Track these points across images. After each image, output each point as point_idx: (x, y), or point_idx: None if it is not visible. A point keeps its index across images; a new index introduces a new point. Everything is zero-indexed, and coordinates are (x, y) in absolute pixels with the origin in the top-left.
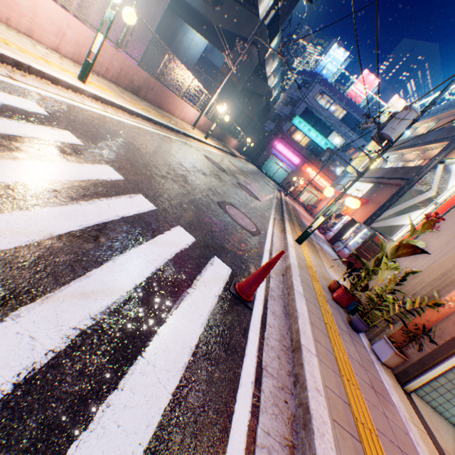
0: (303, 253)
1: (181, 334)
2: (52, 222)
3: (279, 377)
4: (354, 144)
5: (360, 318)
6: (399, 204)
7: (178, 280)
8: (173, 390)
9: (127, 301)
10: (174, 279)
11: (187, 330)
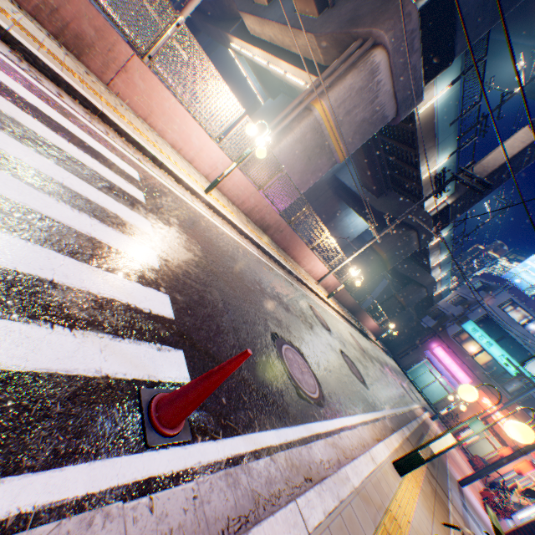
0: (398, 490)
1: None
2: None
3: None
4: None
5: None
6: None
7: (63, 309)
8: None
9: None
10: (58, 304)
11: None
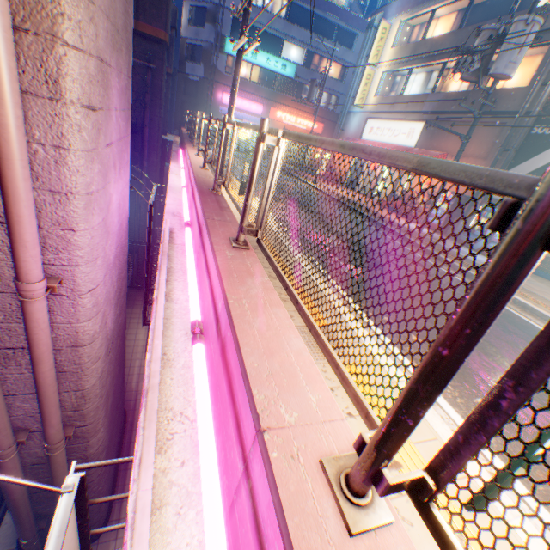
0: None
1: None
2: None
3: None
4: (317, 51)
5: None
6: (526, 160)
7: None
8: None
9: None
10: None
11: None
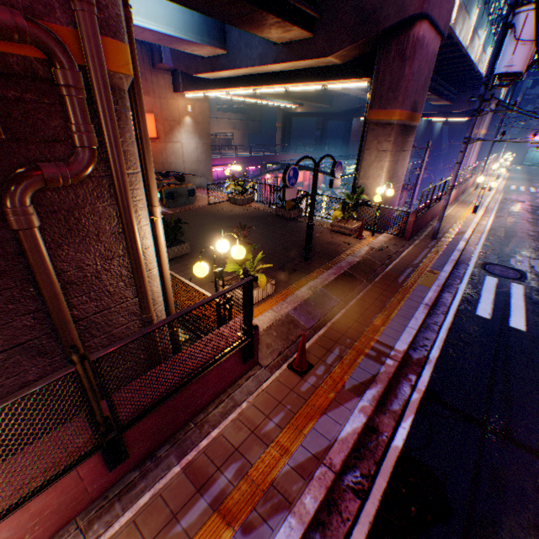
0: None
1: None
2: None
3: None
4: None
5: None
6: None
7: None
8: None
9: None
10: None
11: None
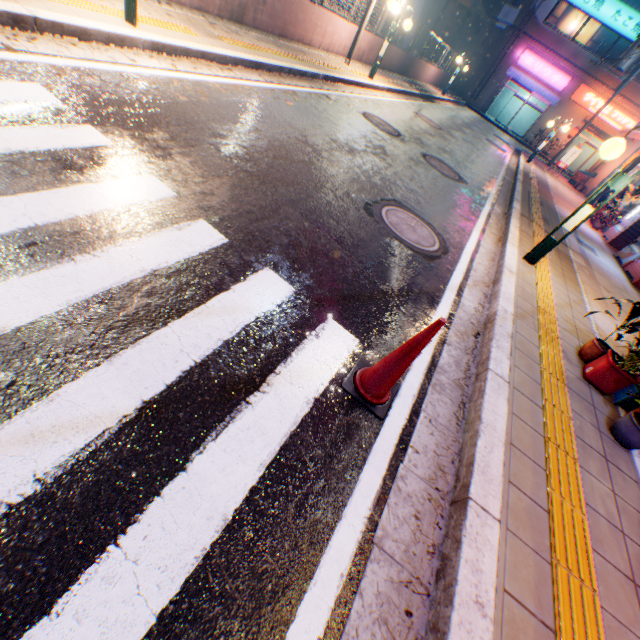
0: (536, 282)
1: (211, 490)
2: (11, 305)
3: (407, 559)
4: None
5: (636, 426)
6: None
7: (233, 380)
8: (163, 607)
9: (116, 438)
10: (226, 380)
11: (225, 482)
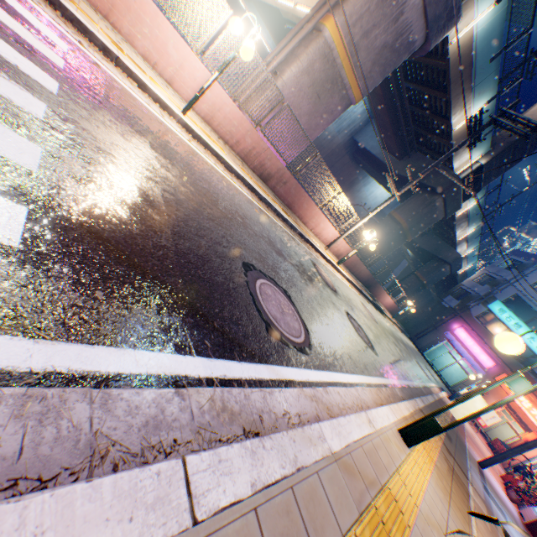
0: (403, 463)
1: None
2: None
3: None
4: None
5: None
6: None
7: None
8: None
9: None
10: None
11: None
